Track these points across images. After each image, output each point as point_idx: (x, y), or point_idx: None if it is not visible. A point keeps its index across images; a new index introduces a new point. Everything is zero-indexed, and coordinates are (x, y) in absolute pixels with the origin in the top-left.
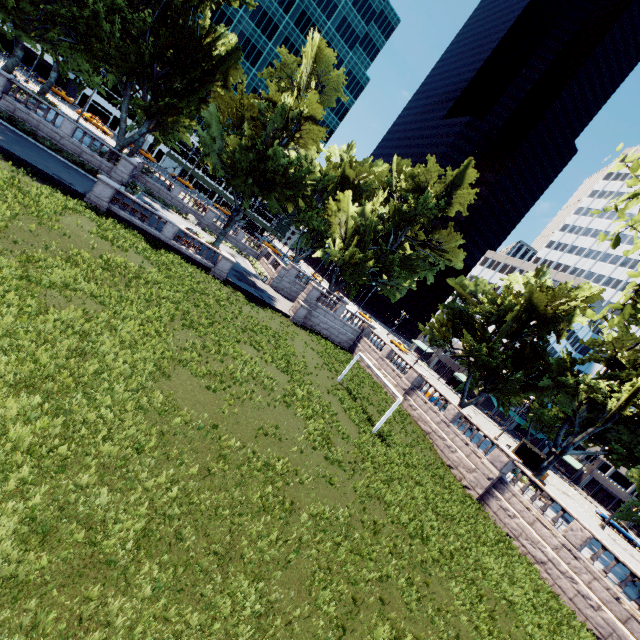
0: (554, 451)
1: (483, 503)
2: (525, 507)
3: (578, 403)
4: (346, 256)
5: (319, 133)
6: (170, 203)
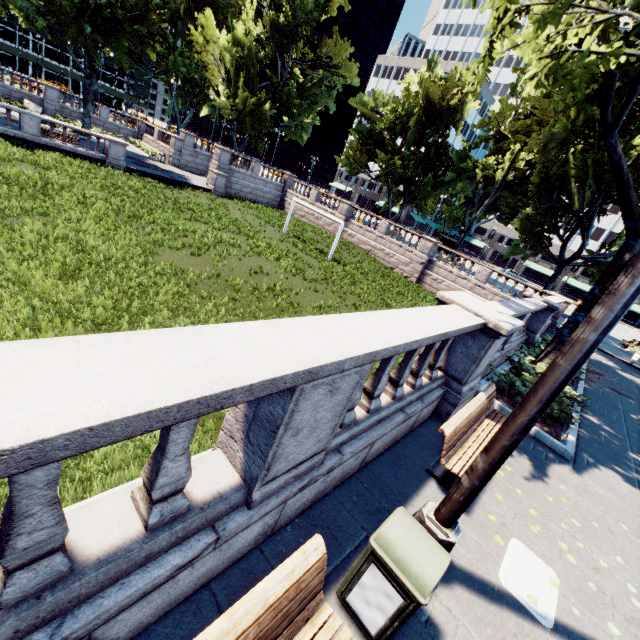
0: (463, 229)
1: (421, 283)
2: (449, 272)
3: (476, 185)
4: (238, 104)
5: None
6: None
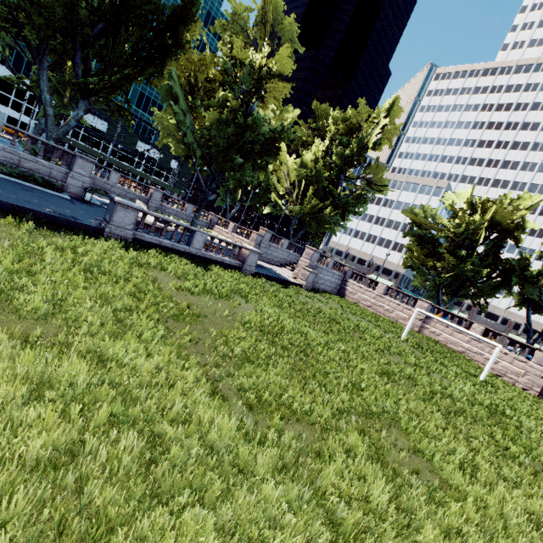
0: (540, 331)
1: (542, 397)
2: None
3: (537, 289)
4: (306, 208)
5: (283, 91)
6: (110, 193)
